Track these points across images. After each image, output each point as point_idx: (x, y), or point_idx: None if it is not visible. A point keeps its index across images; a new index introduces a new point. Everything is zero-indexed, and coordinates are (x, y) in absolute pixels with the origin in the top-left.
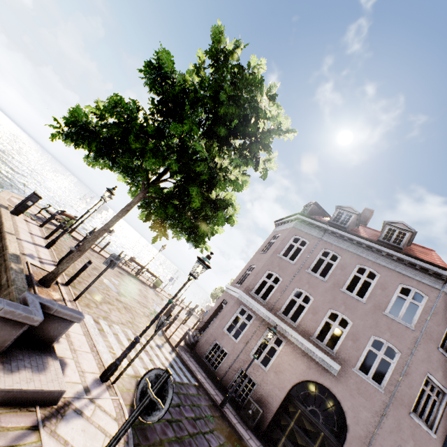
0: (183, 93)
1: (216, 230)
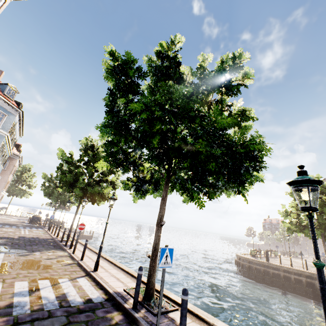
0: (322, 205)
1: None
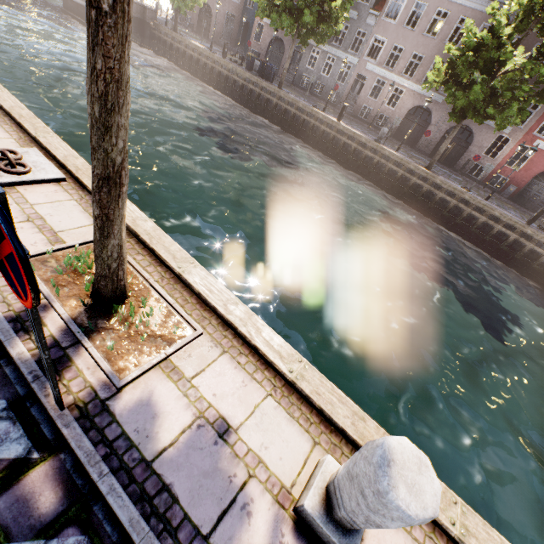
0: None
1: None
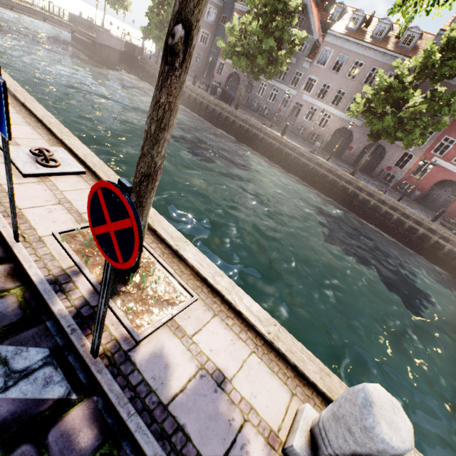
0: None
1: (130, 3)
